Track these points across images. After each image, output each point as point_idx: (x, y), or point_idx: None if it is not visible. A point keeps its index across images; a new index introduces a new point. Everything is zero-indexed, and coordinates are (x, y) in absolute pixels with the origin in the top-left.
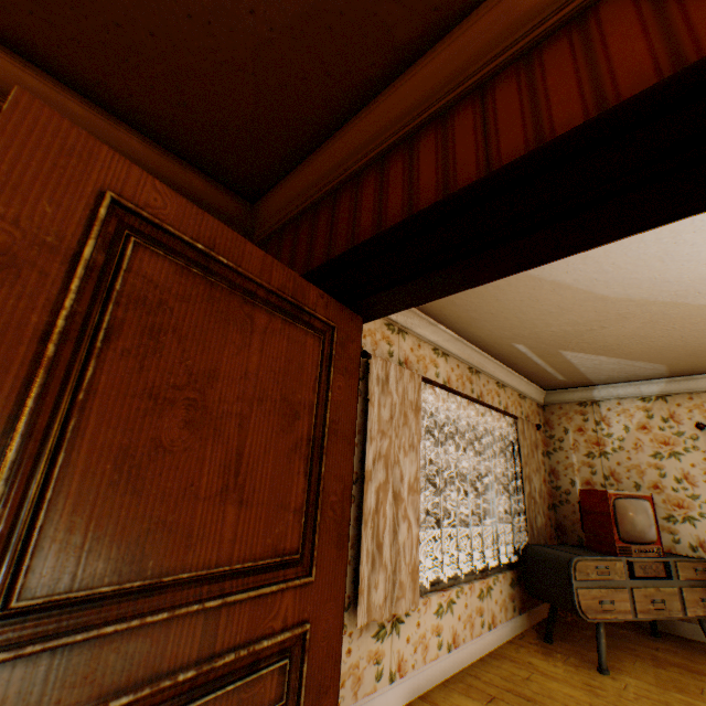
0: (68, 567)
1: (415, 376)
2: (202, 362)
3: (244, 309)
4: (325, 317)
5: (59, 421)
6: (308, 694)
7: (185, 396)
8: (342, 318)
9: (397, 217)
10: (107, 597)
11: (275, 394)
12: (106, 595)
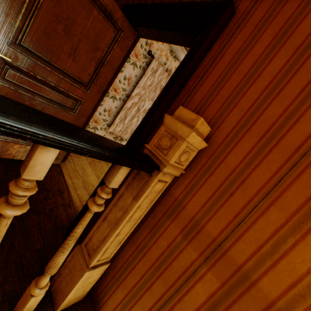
0: (32, 45)
1: (168, 78)
2: (72, 16)
3: (90, 6)
4: (121, 26)
5: (33, 10)
6: (79, 113)
7: (65, 23)
8: (128, 30)
9: (159, 1)
10: (39, 57)
11: (92, 39)
12: (39, 56)
